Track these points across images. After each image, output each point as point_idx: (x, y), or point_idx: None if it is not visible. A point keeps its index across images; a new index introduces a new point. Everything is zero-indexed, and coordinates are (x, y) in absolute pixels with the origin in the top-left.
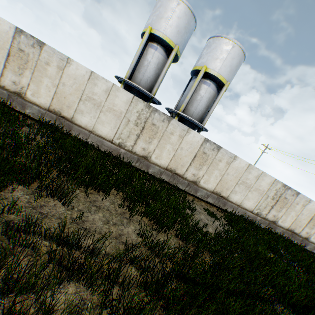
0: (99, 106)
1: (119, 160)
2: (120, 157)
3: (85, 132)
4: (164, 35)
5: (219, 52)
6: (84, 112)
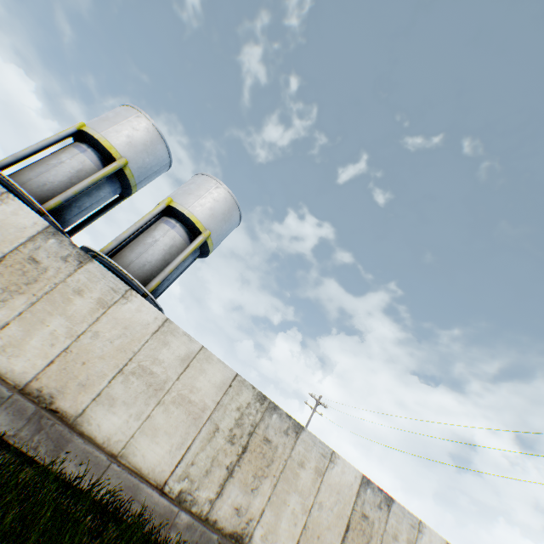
0: None
1: None
2: None
3: None
4: (103, 137)
5: (196, 187)
6: None
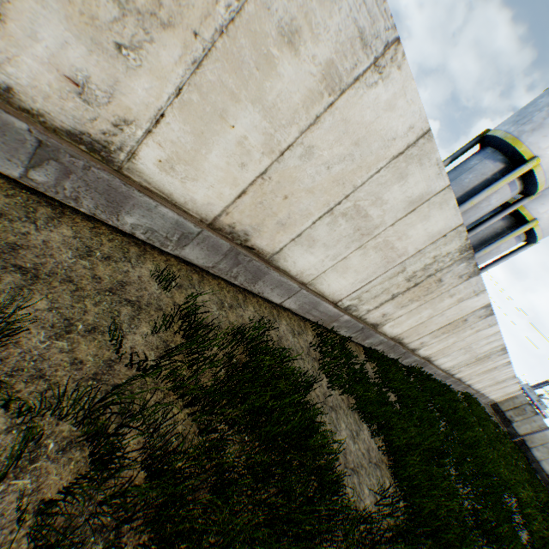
0: (467, 351)
1: (443, 390)
2: (440, 382)
3: (432, 367)
4: (543, 182)
5: None
6: (449, 356)
